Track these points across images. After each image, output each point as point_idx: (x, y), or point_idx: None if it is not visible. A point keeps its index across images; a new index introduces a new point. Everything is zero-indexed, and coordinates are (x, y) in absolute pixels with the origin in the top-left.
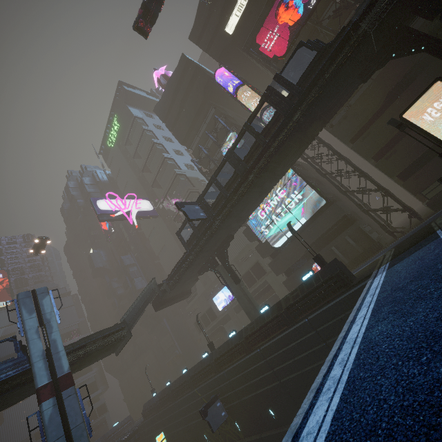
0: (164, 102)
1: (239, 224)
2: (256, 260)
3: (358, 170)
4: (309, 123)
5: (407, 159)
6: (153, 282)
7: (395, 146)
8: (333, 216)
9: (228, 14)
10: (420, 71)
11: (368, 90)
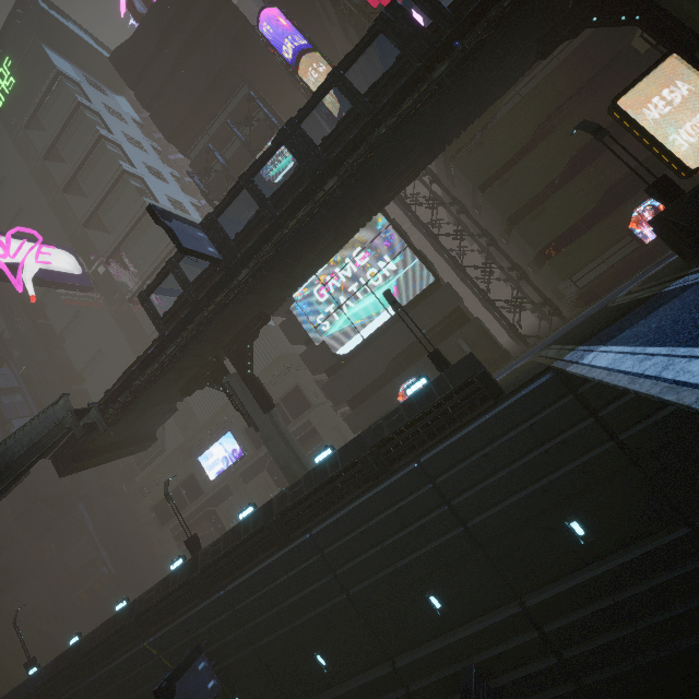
0: (138, 46)
1: (283, 295)
2: (295, 384)
3: (488, 235)
4: (451, 102)
5: (559, 224)
6: (62, 404)
7: (545, 202)
8: (444, 305)
9: None
10: (586, 100)
11: (518, 108)
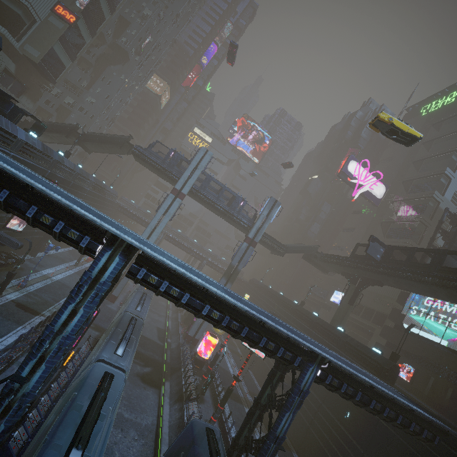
0: None
1: (395, 286)
2: (387, 314)
3: None
4: None
5: None
6: (317, 247)
7: None
8: None
9: None
10: None
11: None
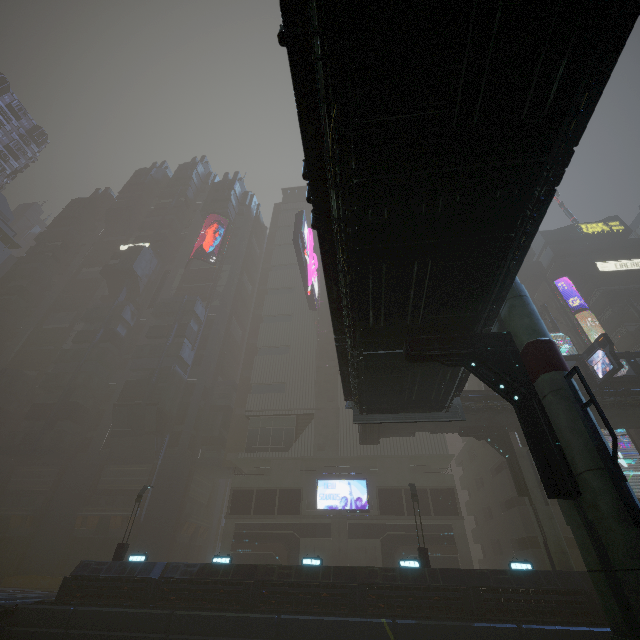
0: None
1: None
2: (452, 485)
3: None
4: None
5: None
6: None
7: None
8: None
9: (602, 257)
10: None
11: None
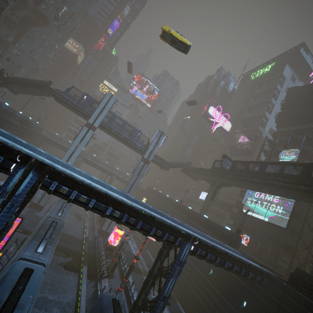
0: (299, 90)
1: (238, 186)
2: (234, 204)
3: None
4: (307, 195)
5: None
6: (190, 163)
7: None
8: (279, 235)
9: None
10: None
11: None
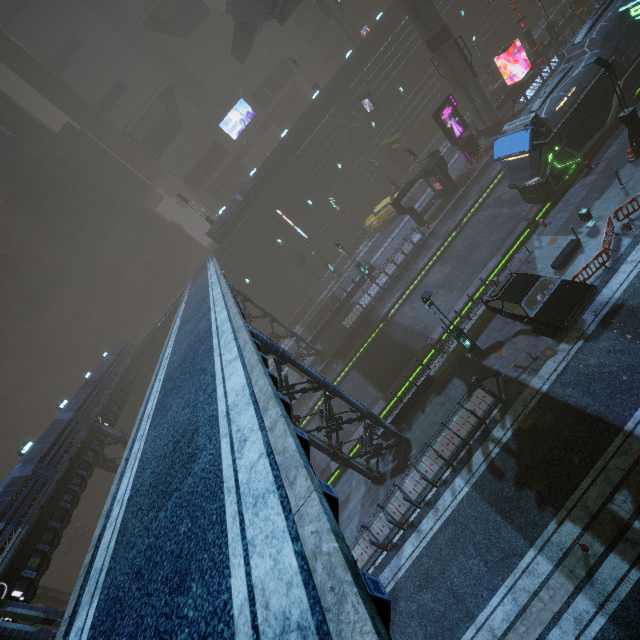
0: None
1: None
2: (282, 56)
3: None
4: None
5: None
6: None
7: None
8: None
9: None
10: None
11: None
